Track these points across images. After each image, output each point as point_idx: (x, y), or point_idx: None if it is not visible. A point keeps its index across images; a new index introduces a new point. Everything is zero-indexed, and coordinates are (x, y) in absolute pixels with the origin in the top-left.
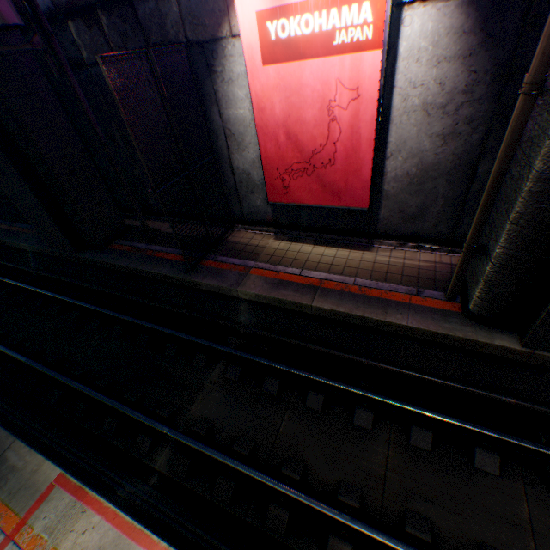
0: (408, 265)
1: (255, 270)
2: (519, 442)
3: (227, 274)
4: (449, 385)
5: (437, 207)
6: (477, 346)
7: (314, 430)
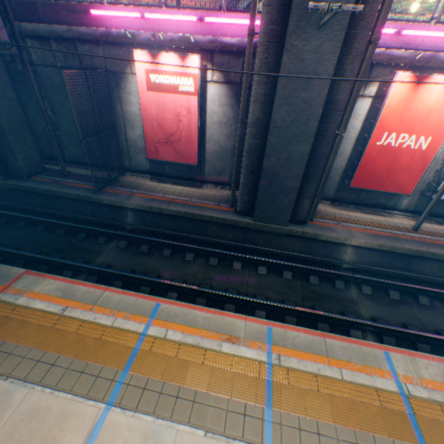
0: (217, 195)
1: (138, 194)
2: (249, 256)
3: (121, 195)
4: (228, 243)
5: (229, 168)
6: (238, 223)
7: (166, 263)
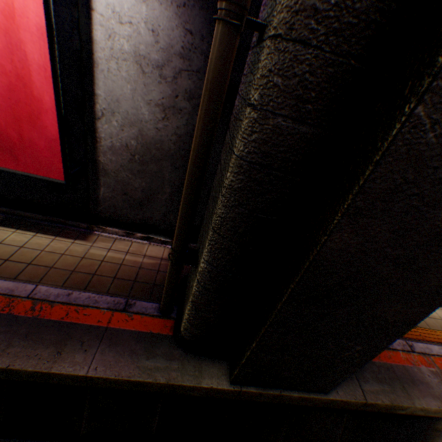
0: (129, 263)
1: None
2: None
3: None
4: None
5: (166, 195)
6: (184, 390)
7: None
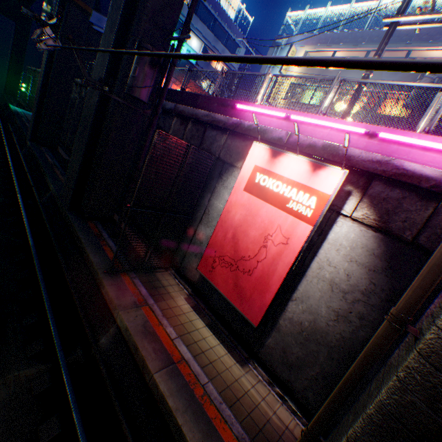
0: (262, 408)
1: (148, 308)
2: None
3: (127, 294)
4: None
5: (313, 371)
6: None
7: None
